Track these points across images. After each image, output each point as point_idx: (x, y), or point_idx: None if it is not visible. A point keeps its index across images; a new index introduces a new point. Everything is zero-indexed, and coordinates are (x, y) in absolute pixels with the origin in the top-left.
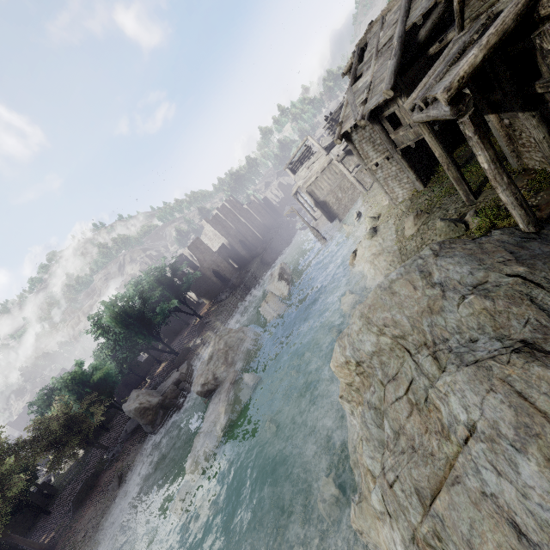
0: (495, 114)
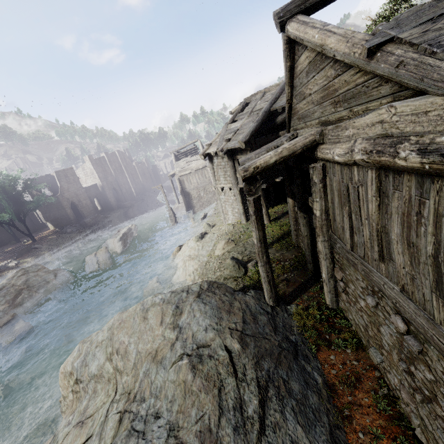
0: (293, 200)
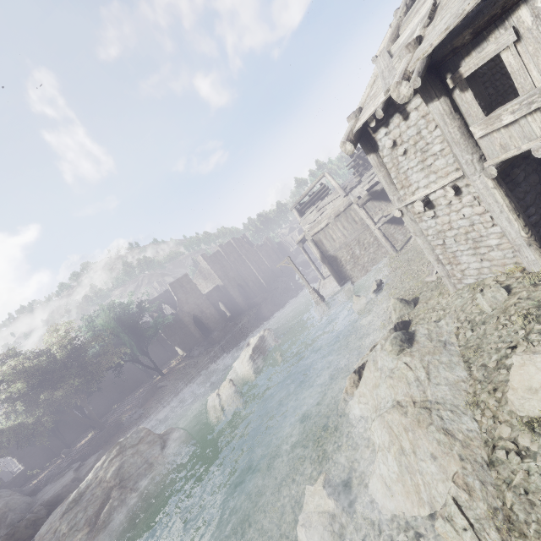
0: None
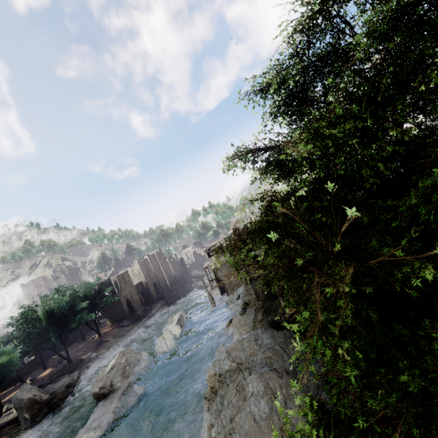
0: None
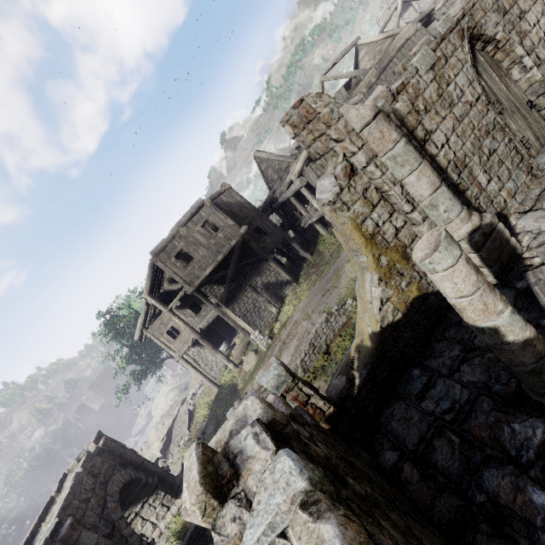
0: None
